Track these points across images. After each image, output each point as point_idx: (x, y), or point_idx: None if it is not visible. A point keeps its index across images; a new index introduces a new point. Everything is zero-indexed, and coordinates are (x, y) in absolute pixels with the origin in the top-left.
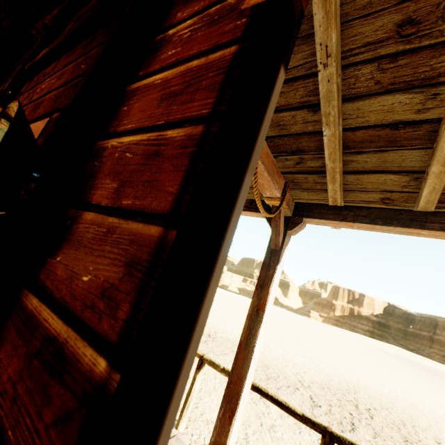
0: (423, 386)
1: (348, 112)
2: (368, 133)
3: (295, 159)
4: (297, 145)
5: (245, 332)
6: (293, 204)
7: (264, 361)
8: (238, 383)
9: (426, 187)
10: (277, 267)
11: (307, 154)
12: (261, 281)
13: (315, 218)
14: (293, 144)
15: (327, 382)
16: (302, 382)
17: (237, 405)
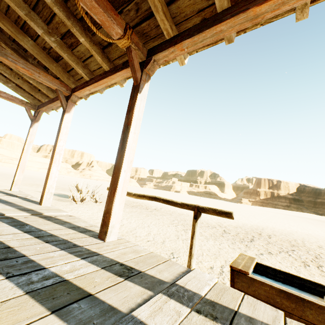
0: (322, 228)
1: None
2: None
3: (134, 7)
4: None
5: (121, 142)
6: (145, 50)
7: None
8: (117, 172)
9: None
10: (137, 95)
11: None
12: (129, 108)
13: (159, 53)
14: None
15: (241, 226)
16: (220, 225)
17: (117, 184)
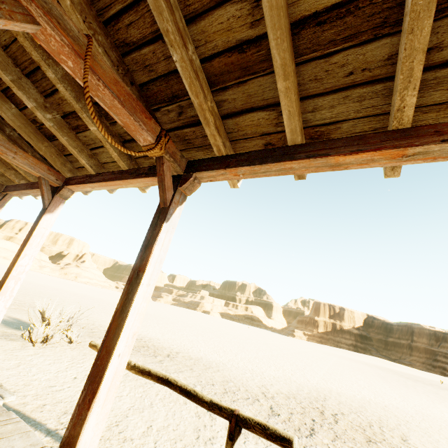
0: (399, 391)
1: (196, 38)
2: (223, 61)
3: (176, 109)
4: (170, 90)
5: (123, 298)
6: (184, 161)
7: (227, 377)
8: (105, 357)
9: (283, 112)
10: (163, 224)
11: (183, 99)
12: (147, 241)
13: (203, 171)
14: (167, 90)
15: (295, 392)
16: (266, 394)
17: (100, 383)
